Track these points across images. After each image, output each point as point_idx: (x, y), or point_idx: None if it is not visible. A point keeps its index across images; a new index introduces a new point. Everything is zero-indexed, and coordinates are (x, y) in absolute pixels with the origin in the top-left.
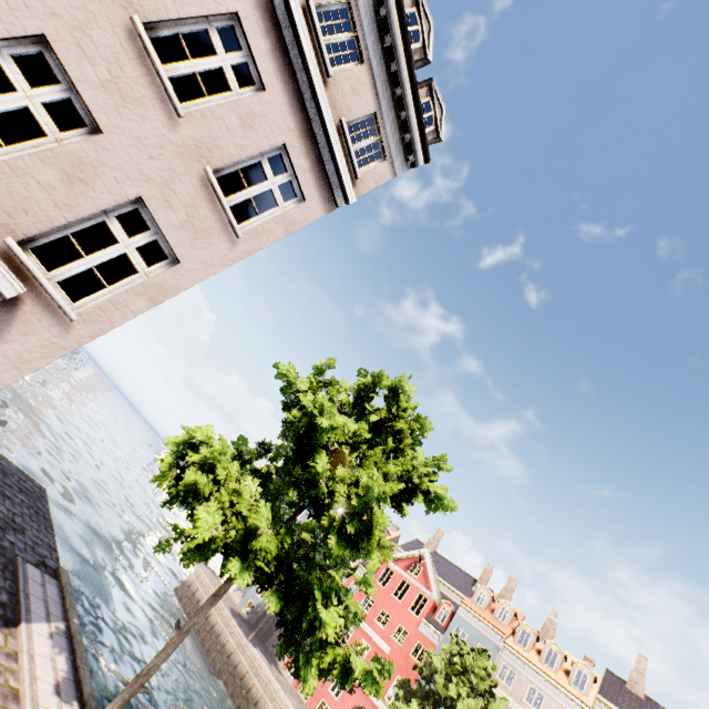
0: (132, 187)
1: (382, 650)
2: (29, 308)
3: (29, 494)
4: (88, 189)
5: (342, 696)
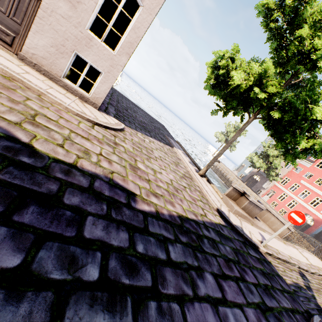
0: None
1: (319, 195)
2: None
3: (160, 125)
4: None
5: (293, 208)
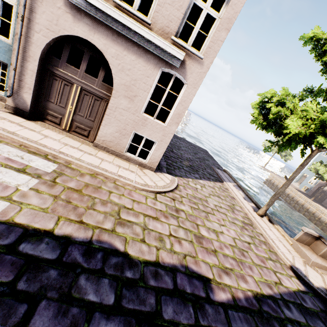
0: None
1: None
2: (188, 62)
3: (203, 151)
4: None
5: None
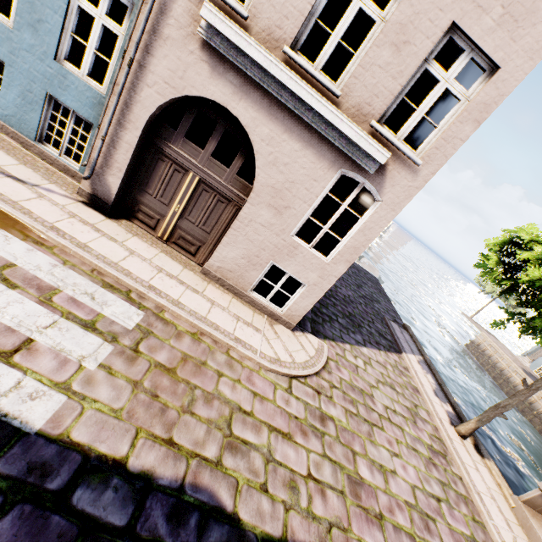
0: (443, 18)
1: None
2: (391, 167)
3: (371, 281)
4: (410, 48)
5: None
